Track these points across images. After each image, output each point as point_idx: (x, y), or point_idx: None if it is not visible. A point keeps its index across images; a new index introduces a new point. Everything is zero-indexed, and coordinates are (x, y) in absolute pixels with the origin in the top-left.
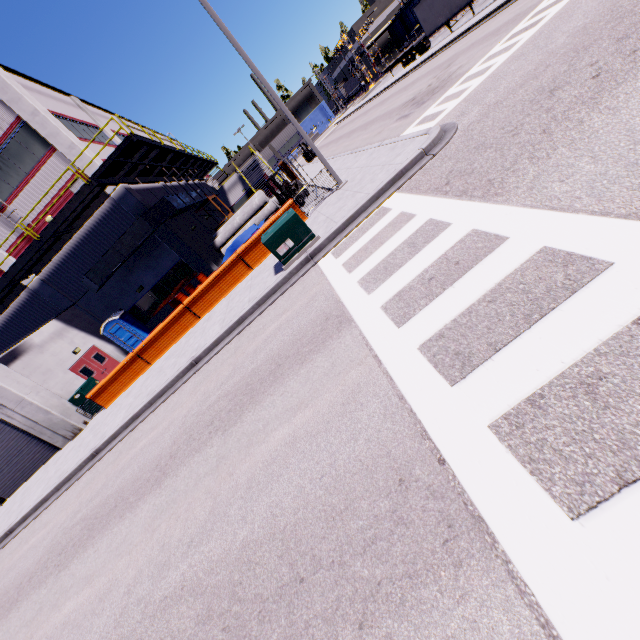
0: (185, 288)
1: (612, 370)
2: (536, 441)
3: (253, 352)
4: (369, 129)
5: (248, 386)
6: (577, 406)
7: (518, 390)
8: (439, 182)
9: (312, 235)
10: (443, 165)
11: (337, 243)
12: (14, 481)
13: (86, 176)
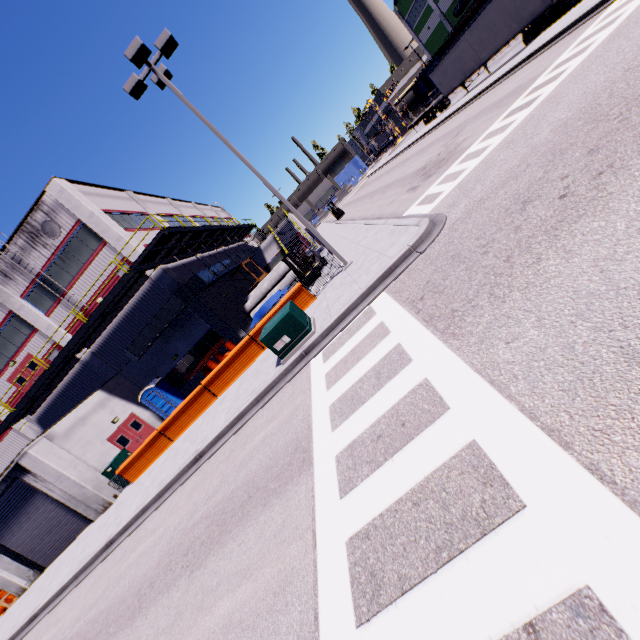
0: (214, 355)
1: None
2: None
3: (239, 465)
4: (386, 194)
5: (223, 514)
6: None
7: None
8: (416, 293)
9: (308, 330)
10: (424, 270)
11: (329, 342)
12: (53, 550)
13: (130, 262)
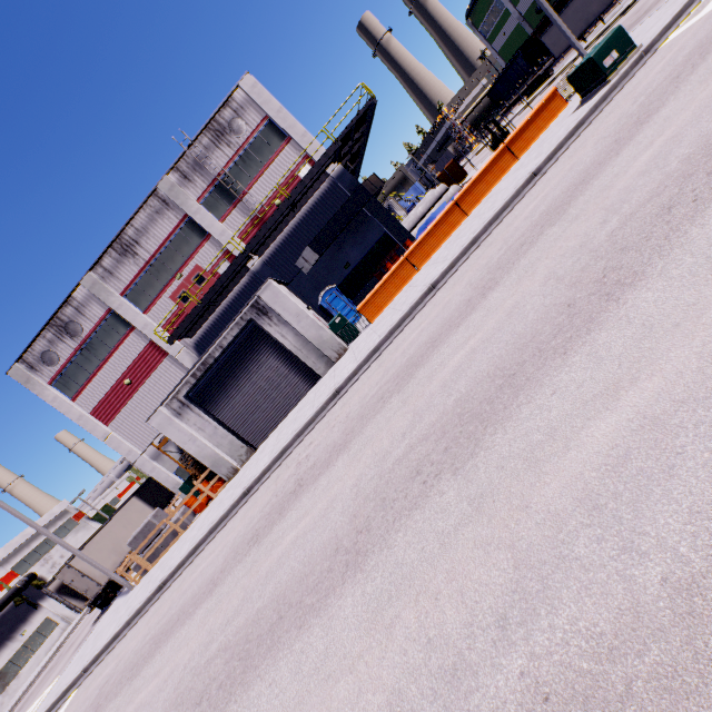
0: (392, 257)
1: None
2: None
3: (657, 74)
4: None
5: (705, 44)
6: None
7: None
8: None
9: (633, 46)
10: None
11: (676, 27)
12: (268, 424)
13: (311, 161)
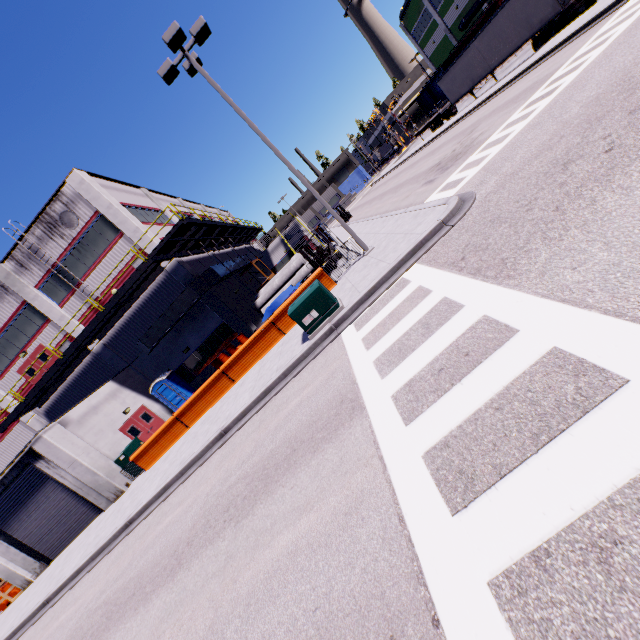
0: (226, 348)
1: (629, 533)
2: (540, 620)
3: (274, 429)
4: (398, 192)
5: (264, 470)
6: (588, 578)
7: (522, 538)
8: (455, 256)
9: (336, 305)
10: (460, 237)
11: (359, 314)
12: (61, 541)
13: (146, 253)
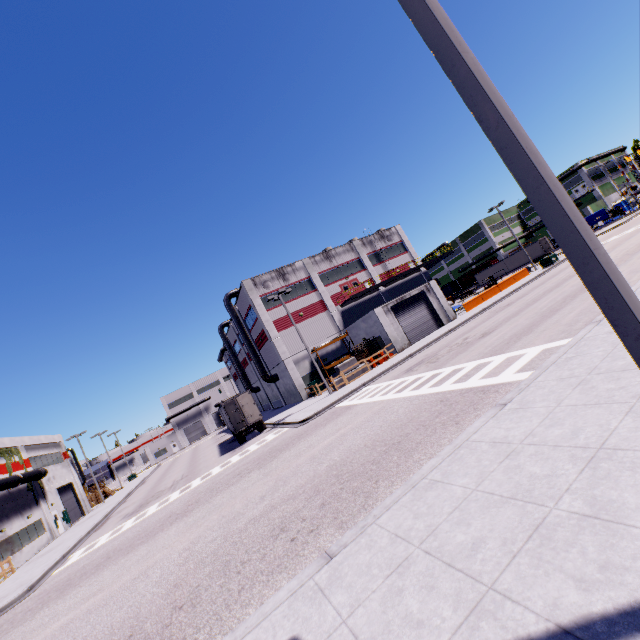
0: None
1: None
2: None
3: None
4: None
5: None
6: None
7: None
8: None
9: (558, 259)
10: None
11: None
12: (417, 337)
13: (414, 263)
